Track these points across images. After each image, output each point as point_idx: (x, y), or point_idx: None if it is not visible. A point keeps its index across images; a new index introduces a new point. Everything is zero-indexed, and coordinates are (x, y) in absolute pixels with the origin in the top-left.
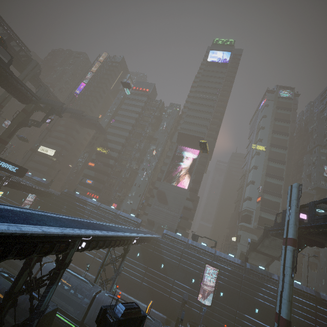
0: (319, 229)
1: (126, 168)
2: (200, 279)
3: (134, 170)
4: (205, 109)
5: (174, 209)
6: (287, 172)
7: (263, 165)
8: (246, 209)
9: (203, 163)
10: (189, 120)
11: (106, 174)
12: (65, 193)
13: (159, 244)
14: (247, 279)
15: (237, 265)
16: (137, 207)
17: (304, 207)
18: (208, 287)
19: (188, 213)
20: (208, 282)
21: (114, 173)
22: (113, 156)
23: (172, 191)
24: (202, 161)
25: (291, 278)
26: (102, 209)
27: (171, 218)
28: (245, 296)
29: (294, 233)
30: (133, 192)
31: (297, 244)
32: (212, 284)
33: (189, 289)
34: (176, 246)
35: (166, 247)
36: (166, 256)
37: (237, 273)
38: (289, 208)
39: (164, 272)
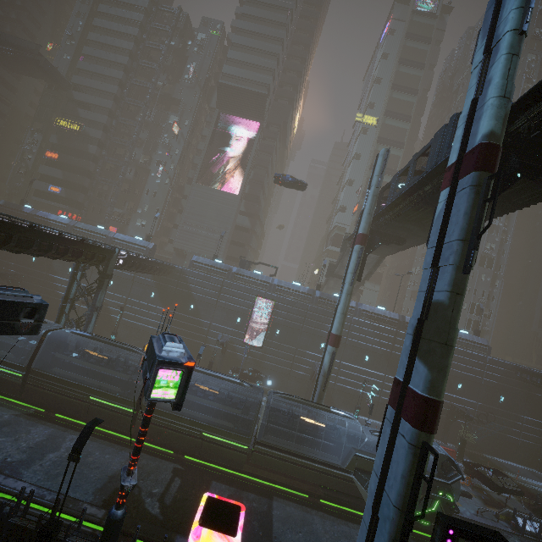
0: (393, 211)
1: (125, 161)
2: (248, 317)
3: (141, 166)
4: (270, 31)
5: (218, 230)
6: (405, 164)
7: (370, 152)
8: (336, 226)
9: (268, 149)
10: (239, 56)
11: (87, 175)
12: (1, 207)
13: (184, 277)
14: (314, 310)
15: (303, 294)
16: (155, 231)
17: (388, 187)
18: (260, 326)
19: (243, 236)
20: (260, 320)
21: (104, 173)
22: (93, 136)
23: (213, 199)
24: (266, 145)
25: (350, 286)
26: (81, 231)
27: (214, 244)
28: (309, 330)
29: (365, 227)
30: (144, 207)
31: (369, 243)
32: (265, 322)
33: (233, 332)
34: (212, 277)
35: (196, 280)
36: (197, 292)
37: (301, 304)
38: (368, 191)
39: (196, 314)
